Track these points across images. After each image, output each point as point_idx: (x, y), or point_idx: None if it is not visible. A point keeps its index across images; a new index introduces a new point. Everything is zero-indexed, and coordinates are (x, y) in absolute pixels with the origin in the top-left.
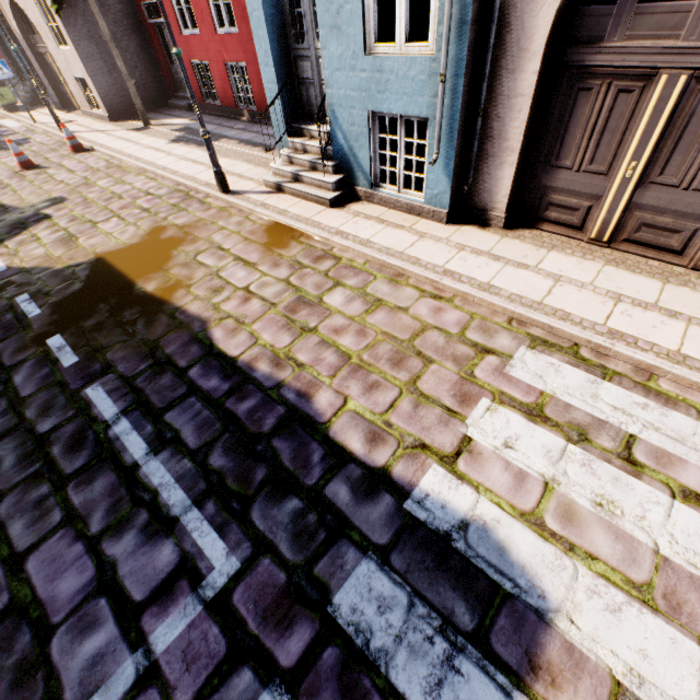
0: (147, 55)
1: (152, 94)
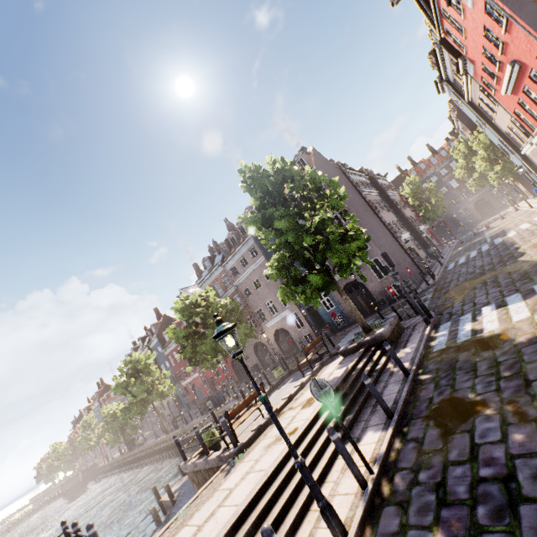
0: None
1: None
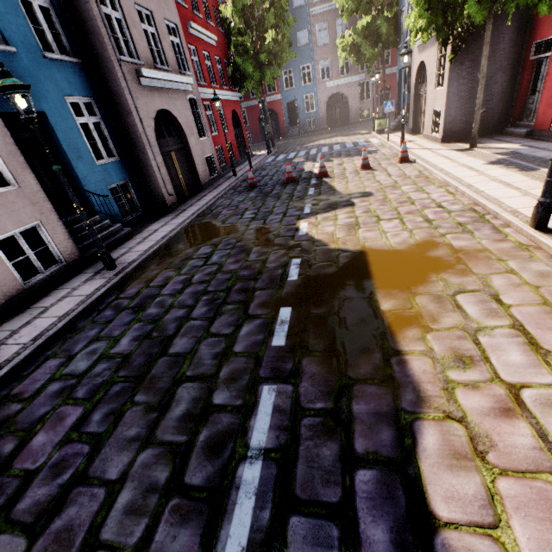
0: (508, 89)
1: (491, 122)
